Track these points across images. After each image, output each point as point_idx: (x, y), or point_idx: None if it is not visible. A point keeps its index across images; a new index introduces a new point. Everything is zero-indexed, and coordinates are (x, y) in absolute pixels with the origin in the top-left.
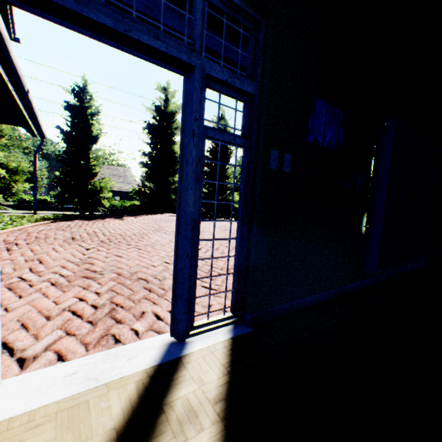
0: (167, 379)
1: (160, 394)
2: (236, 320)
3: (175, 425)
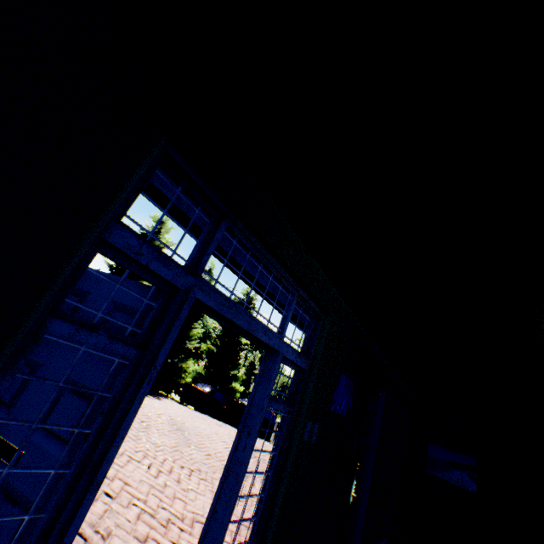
0: None
1: None
2: None
3: None
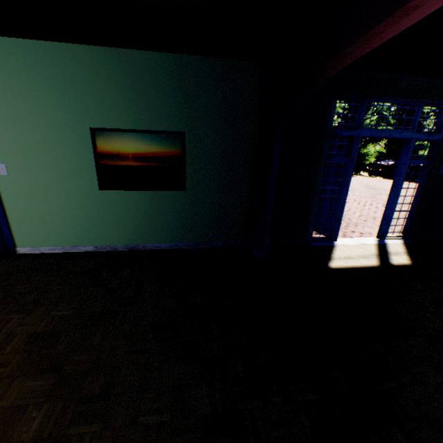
0: (383, 247)
1: (384, 249)
2: (404, 238)
3: (393, 253)
